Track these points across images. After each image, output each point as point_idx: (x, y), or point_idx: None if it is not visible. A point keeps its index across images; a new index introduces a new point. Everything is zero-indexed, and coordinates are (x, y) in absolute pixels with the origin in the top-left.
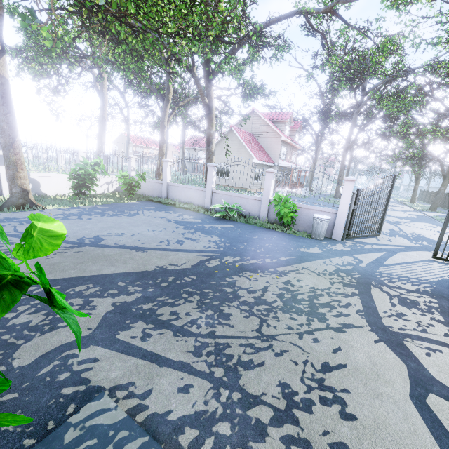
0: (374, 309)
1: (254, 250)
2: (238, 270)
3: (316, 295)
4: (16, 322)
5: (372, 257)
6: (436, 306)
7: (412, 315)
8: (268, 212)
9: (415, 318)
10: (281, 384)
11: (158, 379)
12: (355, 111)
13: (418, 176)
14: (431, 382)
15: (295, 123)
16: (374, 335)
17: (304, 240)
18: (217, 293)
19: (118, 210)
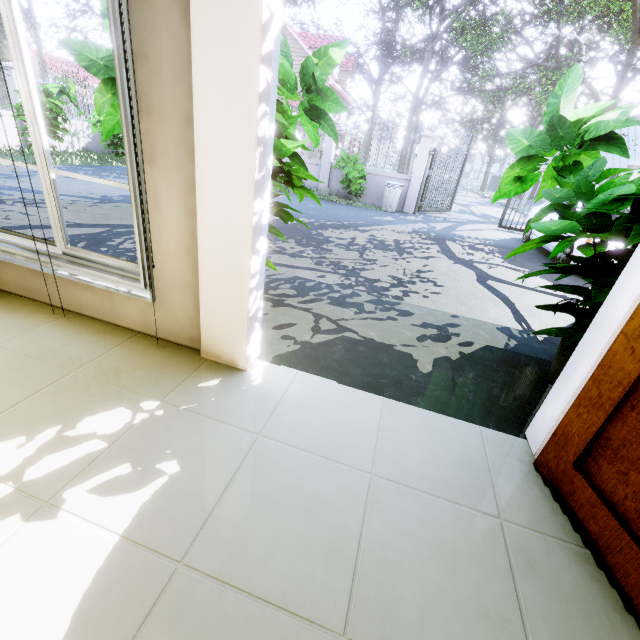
0: (450, 251)
1: (326, 216)
2: (319, 227)
3: (401, 243)
4: (126, 247)
5: (444, 225)
6: (497, 251)
7: (479, 254)
8: (329, 182)
9: (481, 255)
10: (391, 276)
11: (297, 273)
12: (428, 48)
13: (492, 155)
14: (490, 277)
15: (347, 59)
16: (451, 261)
17: (375, 211)
18: (310, 239)
19: (116, 173)
